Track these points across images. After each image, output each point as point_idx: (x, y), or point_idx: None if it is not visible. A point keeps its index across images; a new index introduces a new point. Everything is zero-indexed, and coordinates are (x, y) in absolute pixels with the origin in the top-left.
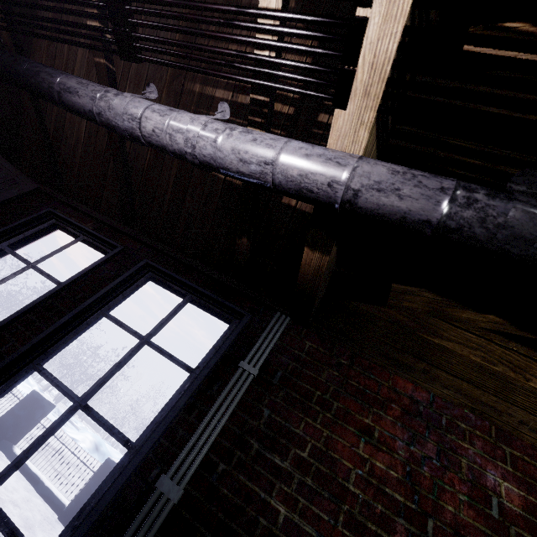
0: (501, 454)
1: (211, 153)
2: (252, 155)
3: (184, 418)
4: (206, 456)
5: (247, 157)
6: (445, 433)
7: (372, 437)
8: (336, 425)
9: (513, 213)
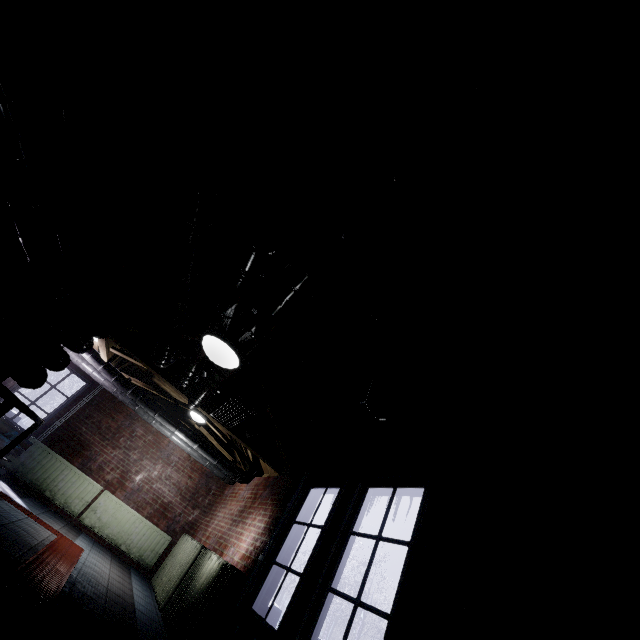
0: (145, 426)
1: (78, 365)
2: (87, 371)
3: (64, 410)
4: (69, 418)
5: (86, 371)
6: (134, 420)
7: (114, 419)
8: (106, 416)
9: (120, 396)
